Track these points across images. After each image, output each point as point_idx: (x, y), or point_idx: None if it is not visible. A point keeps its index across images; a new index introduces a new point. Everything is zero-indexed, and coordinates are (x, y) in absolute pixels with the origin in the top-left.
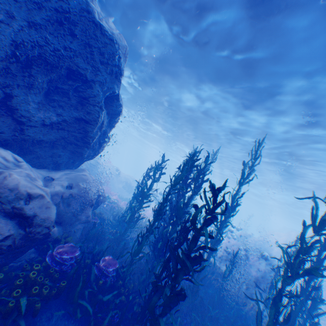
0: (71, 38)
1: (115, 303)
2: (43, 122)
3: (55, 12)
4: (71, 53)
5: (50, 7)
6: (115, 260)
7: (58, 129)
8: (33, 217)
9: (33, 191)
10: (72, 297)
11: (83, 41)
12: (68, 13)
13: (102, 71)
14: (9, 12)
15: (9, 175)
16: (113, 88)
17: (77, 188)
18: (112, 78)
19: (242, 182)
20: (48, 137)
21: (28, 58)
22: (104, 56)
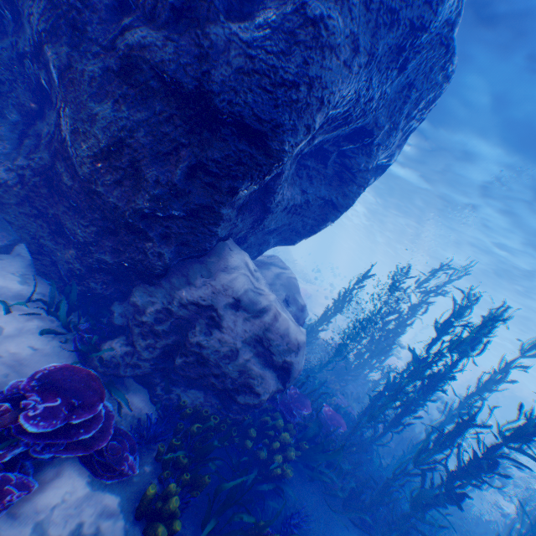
0: (395, 75)
1: (347, 471)
2: (285, 205)
3: (407, 30)
4: (380, 100)
5: (406, 19)
6: (338, 414)
7: (293, 213)
8: (293, 371)
9: (299, 338)
10: (311, 460)
11: (407, 78)
12: (422, 30)
13: (398, 129)
14: (355, 39)
15: (278, 314)
16: (391, 154)
17: (293, 304)
18: (400, 139)
19: (530, 350)
20: (276, 224)
21: (329, 115)
22: (417, 104)
